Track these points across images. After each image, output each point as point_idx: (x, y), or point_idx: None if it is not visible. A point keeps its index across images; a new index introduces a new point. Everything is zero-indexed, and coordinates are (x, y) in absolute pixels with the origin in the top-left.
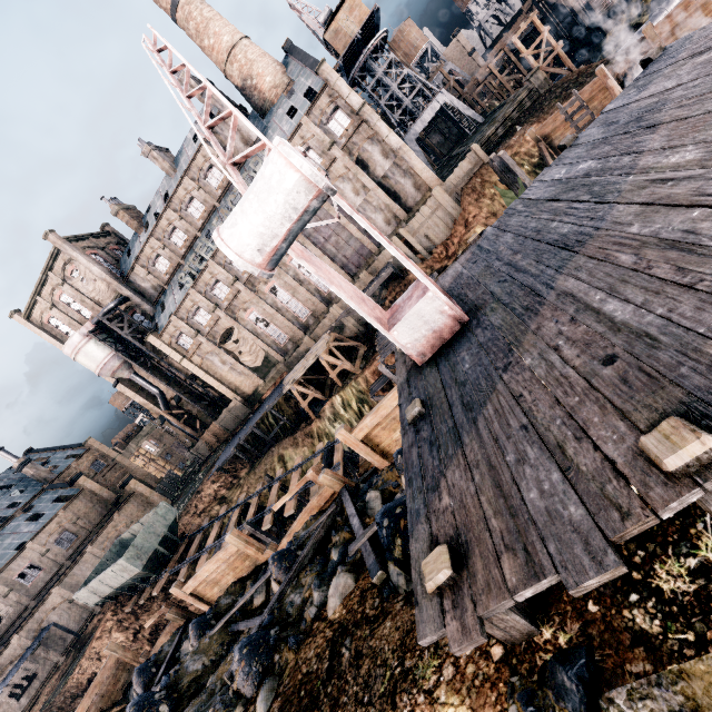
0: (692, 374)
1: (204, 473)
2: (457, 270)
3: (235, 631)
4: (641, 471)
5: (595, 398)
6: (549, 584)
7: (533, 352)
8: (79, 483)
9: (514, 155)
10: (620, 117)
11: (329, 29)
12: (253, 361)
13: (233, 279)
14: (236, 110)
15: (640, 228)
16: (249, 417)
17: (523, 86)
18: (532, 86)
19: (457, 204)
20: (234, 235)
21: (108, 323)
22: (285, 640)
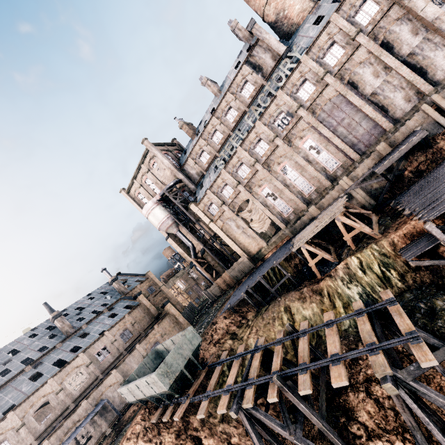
0: None
1: (216, 308)
2: None
3: None
4: None
5: None
6: None
7: None
8: (139, 298)
9: None
10: None
11: None
12: (260, 227)
13: (253, 161)
14: None
15: None
16: (253, 271)
17: None
18: None
19: None
20: None
21: (168, 194)
22: None
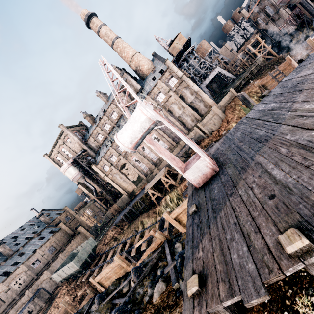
0: (304, 208)
1: (109, 226)
2: (217, 146)
3: (114, 303)
4: (279, 251)
5: (264, 214)
6: (237, 300)
7: (242, 188)
8: (59, 225)
9: (249, 92)
10: (288, 84)
11: (170, 47)
12: (133, 177)
13: None
14: (128, 87)
15: (290, 137)
16: (130, 202)
17: (254, 63)
18: (257, 64)
19: (223, 113)
20: (121, 137)
21: (78, 159)
22: (134, 311)
